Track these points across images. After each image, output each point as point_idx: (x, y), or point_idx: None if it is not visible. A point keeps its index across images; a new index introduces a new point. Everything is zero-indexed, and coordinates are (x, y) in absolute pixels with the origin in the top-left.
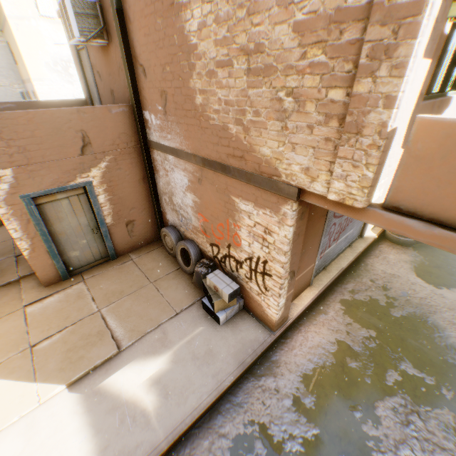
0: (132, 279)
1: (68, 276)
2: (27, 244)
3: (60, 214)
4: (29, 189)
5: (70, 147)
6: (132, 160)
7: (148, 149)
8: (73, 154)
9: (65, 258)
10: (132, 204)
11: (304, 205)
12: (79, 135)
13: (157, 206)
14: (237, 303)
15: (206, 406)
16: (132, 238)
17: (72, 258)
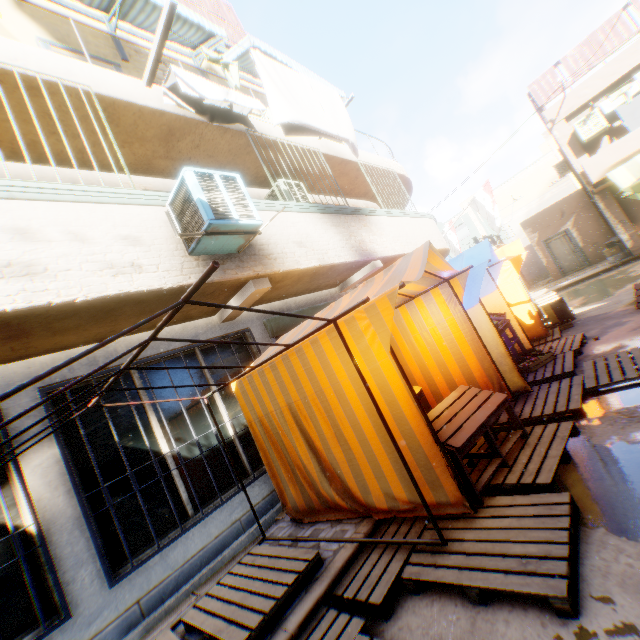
0: (588, 267)
1: (562, 275)
2: (543, 260)
3: (555, 246)
4: (542, 238)
5: (555, 218)
6: (587, 211)
7: (593, 203)
8: (556, 220)
9: (560, 267)
10: (592, 234)
11: (602, 194)
12: (558, 211)
13: (609, 230)
14: (620, 252)
15: (580, 279)
16: (597, 253)
17: (563, 267)
